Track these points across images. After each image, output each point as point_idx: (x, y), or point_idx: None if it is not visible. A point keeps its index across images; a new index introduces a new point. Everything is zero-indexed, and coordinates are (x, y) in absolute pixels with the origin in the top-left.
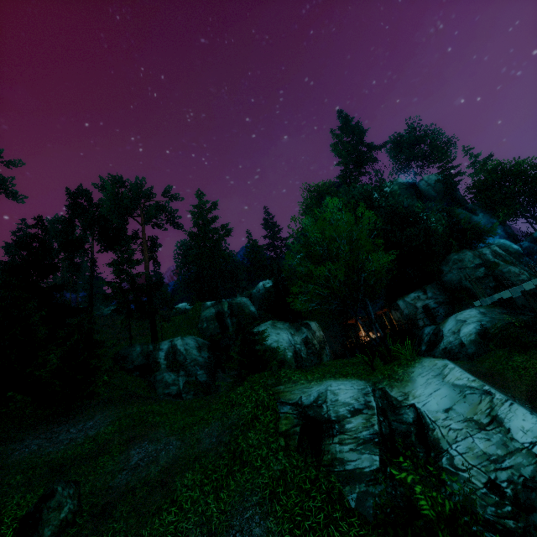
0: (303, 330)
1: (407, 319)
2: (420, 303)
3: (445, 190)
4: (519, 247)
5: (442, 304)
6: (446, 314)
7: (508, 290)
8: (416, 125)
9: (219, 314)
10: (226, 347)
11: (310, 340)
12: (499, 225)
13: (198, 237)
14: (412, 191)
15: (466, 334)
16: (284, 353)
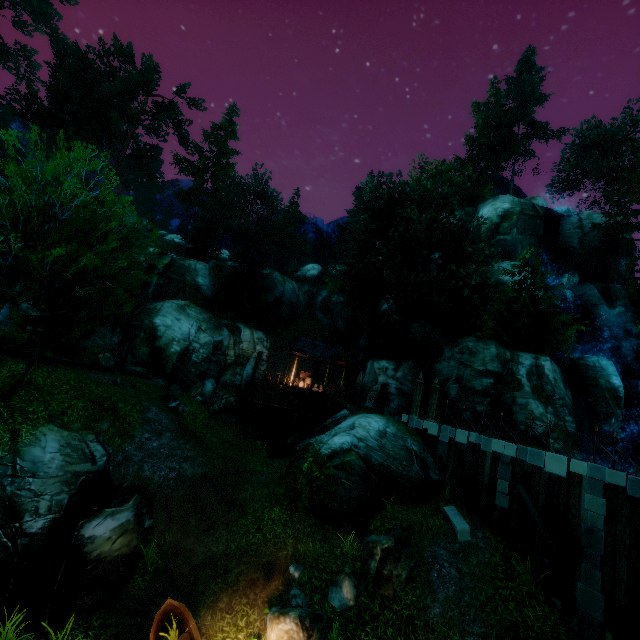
0: (223, 331)
1: (362, 388)
2: (383, 378)
3: (601, 245)
4: (622, 386)
5: (403, 394)
6: (379, 408)
7: (438, 425)
8: (637, 115)
9: (152, 267)
10: (138, 307)
11: (224, 347)
12: (638, 339)
13: (194, 167)
14: (538, 225)
15: (331, 444)
16: (167, 343)
